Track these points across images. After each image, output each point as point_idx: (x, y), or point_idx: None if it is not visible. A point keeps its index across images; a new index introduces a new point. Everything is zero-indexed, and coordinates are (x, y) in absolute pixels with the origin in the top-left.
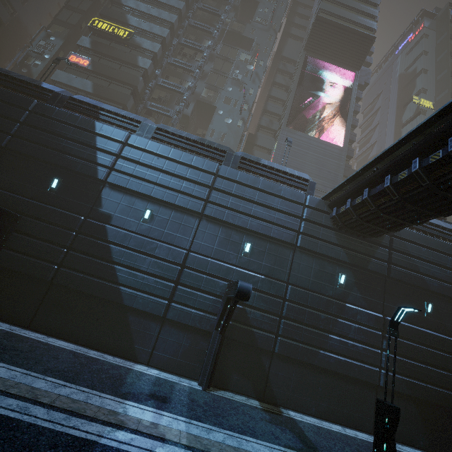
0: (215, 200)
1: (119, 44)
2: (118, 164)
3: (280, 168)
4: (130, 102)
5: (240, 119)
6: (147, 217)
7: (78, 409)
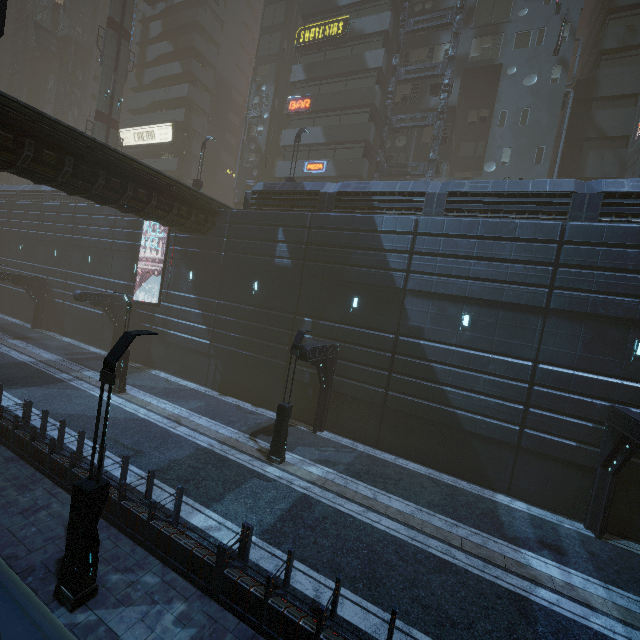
0: (566, 283)
1: (335, 49)
2: (414, 265)
3: None
4: (371, 131)
5: (555, 63)
6: (467, 324)
7: (488, 557)
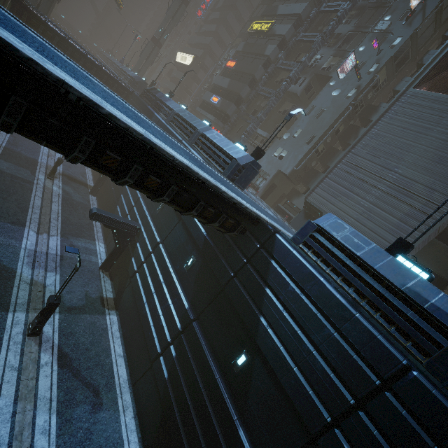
0: None
1: (262, 39)
2: None
3: (221, 145)
4: (245, 90)
5: (354, 87)
6: None
7: (42, 224)
